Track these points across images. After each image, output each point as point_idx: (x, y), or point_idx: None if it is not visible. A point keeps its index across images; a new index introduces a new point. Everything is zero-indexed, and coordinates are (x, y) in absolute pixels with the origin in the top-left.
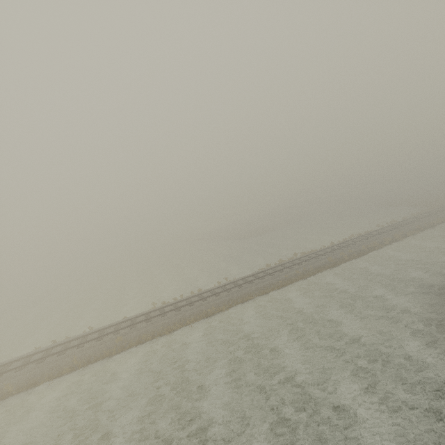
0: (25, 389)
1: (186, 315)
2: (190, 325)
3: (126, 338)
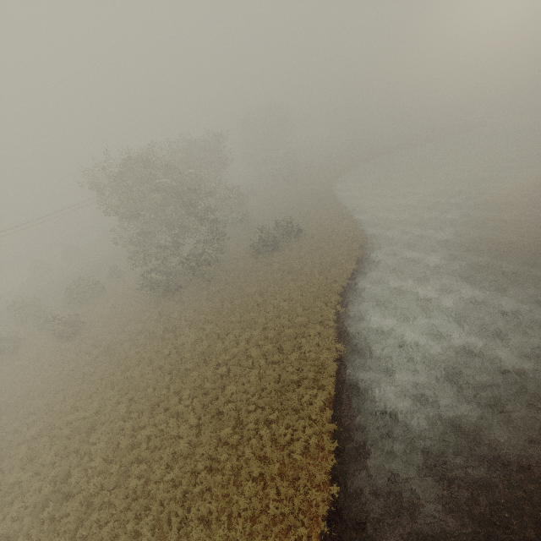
0: None
1: None
2: None
3: None
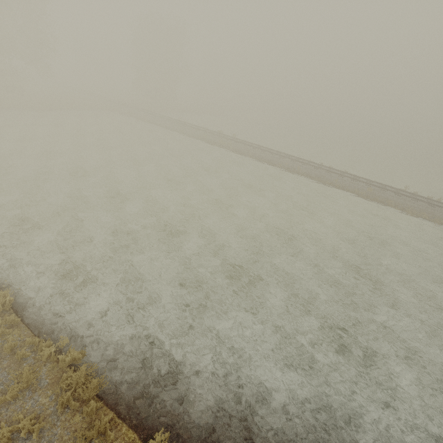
0: (305, 176)
1: (438, 214)
2: (435, 223)
3: (374, 193)
